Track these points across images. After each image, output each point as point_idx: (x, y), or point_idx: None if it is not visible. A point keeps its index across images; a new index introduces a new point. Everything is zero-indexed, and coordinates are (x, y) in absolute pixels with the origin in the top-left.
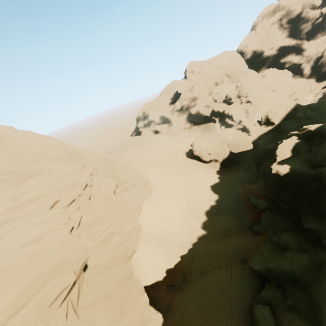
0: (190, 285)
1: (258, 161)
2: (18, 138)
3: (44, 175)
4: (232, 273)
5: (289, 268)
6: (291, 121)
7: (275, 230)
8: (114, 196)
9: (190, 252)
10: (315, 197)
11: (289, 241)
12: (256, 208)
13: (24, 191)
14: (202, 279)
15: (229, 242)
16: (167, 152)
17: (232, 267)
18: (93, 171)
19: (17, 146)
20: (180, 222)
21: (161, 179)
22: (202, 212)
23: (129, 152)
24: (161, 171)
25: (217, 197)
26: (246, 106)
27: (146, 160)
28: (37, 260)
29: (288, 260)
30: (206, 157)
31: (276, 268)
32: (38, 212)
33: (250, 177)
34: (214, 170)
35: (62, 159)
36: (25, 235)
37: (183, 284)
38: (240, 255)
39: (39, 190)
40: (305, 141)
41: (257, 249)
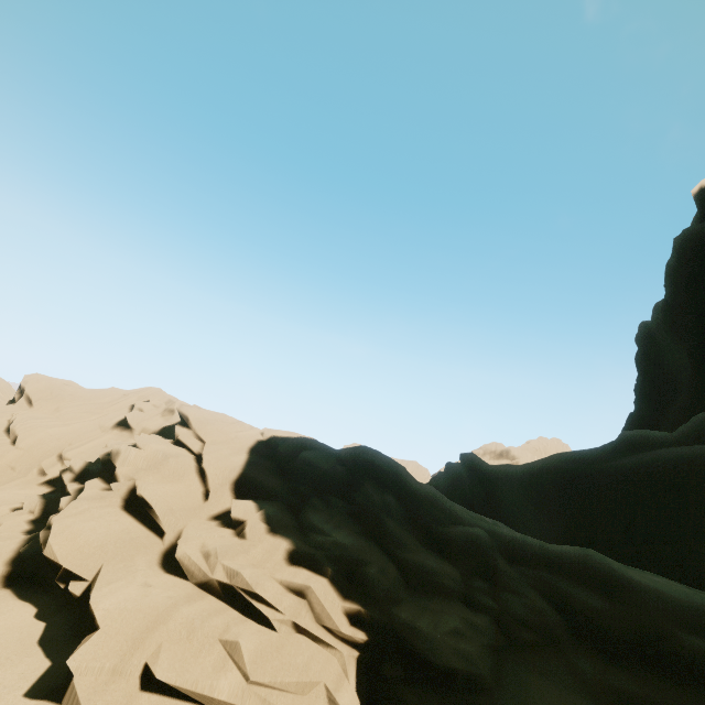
0: None
1: None
2: None
3: None
4: None
5: None
6: None
7: None
8: None
9: None
10: None
11: None
12: None
13: None
14: None
15: None
16: None
17: None
18: None
19: None
20: None
21: None
22: None
23: None
24: None
25: None
26: None
27: None
28: None
29: None
30: None
31: None
32: None
33: None
34: None
35: None
36: None
37: None
38: None
39: None
40: None
41: None
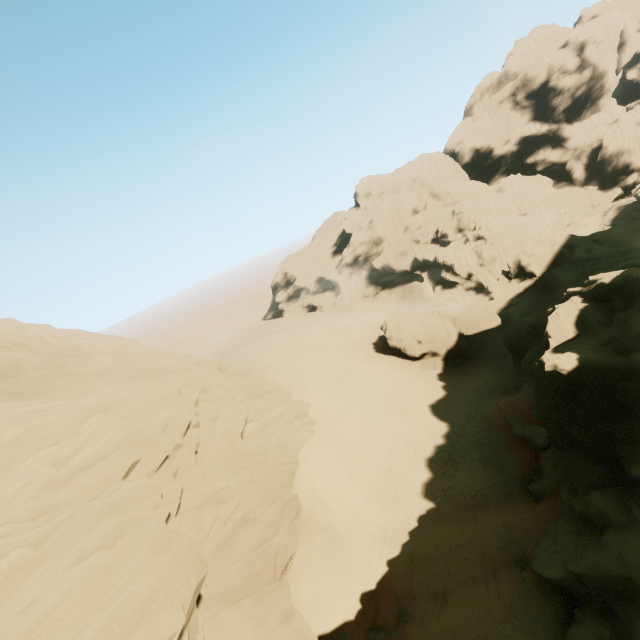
0: (416, 626)
1: (516, 349)
2: (59, 346)
3: (110, 412)
4: (499, 591)
5: (618, 569)
6: (566, 268)
7: (575, 487)
8: (243, 443)
9: (405, 551)
10: (639, 412)
11: (606, 509)
12: (528, 444)
13: (74, 448)
14: (439, 611)
15: (484, 522)
16: (336, 345)
17: (497, 577)
18: (199, 397)
19: (58, 360)
20: (378, 486)
21: (330, 399)
22: (421, 462)
23: (263, 352)
24: (329, 384)
25: (447, 427)
26: (477, 245)
27: (298, 364)
28: (111, 585)
29: (611, 550)
30: (413, 348)
31: (590, 572)
32: (104, 487)
33: (506, 381)
34: (433, 373)
35: (142, 378)
36: (84, 536)
37: (400, 626)
38: (512, 550)
39: (103, 443)
40: (598, 304)
41: (546, 532)
